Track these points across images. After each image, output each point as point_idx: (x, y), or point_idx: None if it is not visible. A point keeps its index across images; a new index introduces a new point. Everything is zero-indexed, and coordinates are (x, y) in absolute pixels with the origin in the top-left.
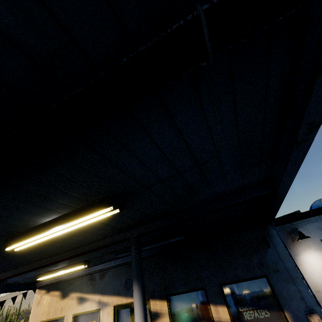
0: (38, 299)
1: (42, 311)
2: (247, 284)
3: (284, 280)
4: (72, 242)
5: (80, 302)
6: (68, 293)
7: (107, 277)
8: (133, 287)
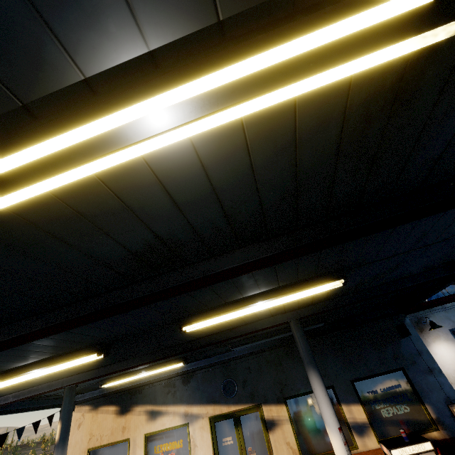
0: (79, 419)
1: (87, 436)
2: (382, 379)
3: (422, 372)
4: (221, 326)
5: (154, 417)
6: (131, 407)
7: (194, 381)
8: (309, 375)
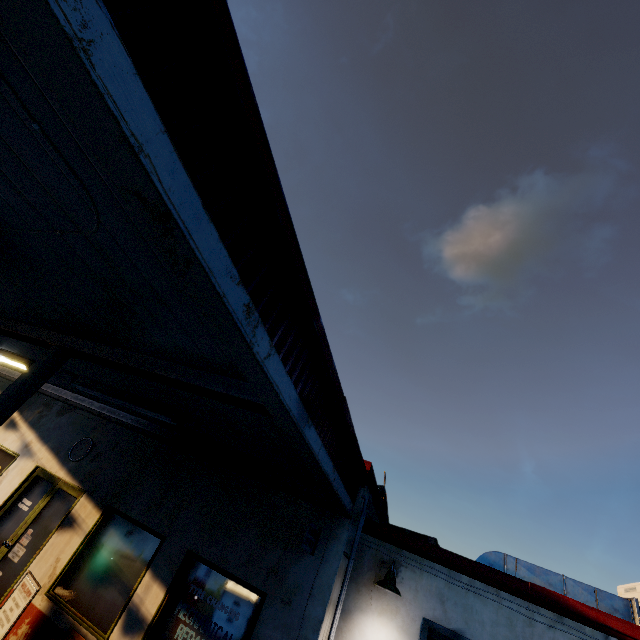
0: None
1: None
2: (227, 585)
3: (283, 627)
4: None
5: (8, 427)
6: None
7: (66, 418)
8: None
